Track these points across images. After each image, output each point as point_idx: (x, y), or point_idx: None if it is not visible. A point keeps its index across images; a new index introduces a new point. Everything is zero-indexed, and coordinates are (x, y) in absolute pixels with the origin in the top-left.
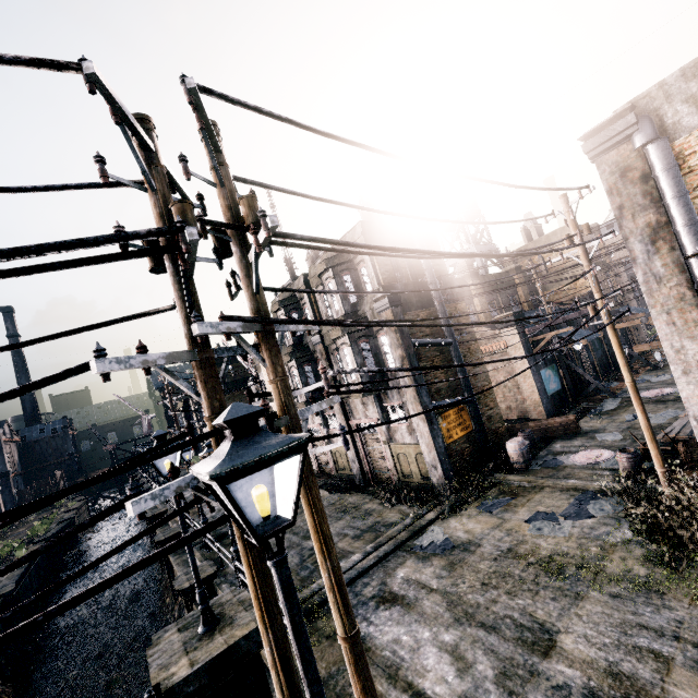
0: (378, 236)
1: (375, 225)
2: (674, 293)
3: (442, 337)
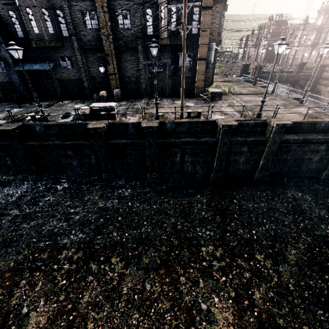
0: None
1: None
2: None
3: None
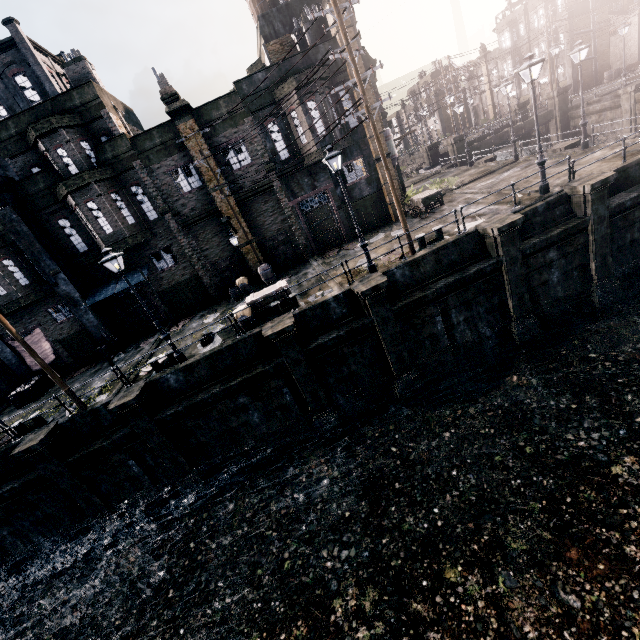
0: None
1: None
2: None
3: (589, 28)
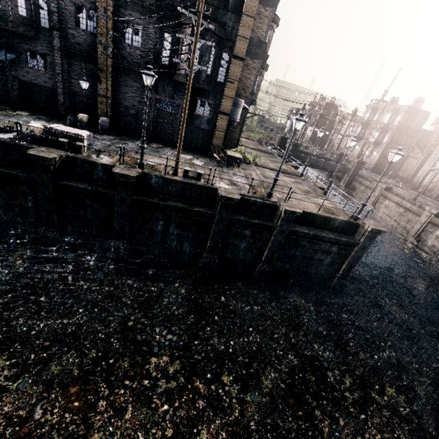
0: (410, 111)
1: (412, 108)
2: (434, 157)
3: (401, 143)
